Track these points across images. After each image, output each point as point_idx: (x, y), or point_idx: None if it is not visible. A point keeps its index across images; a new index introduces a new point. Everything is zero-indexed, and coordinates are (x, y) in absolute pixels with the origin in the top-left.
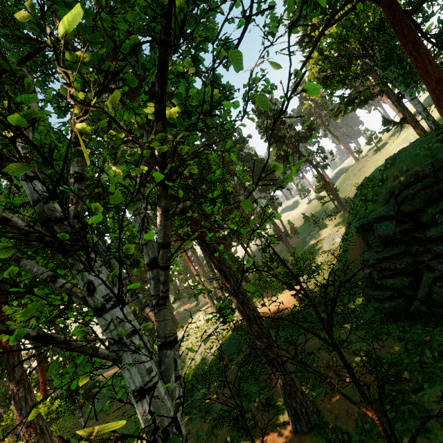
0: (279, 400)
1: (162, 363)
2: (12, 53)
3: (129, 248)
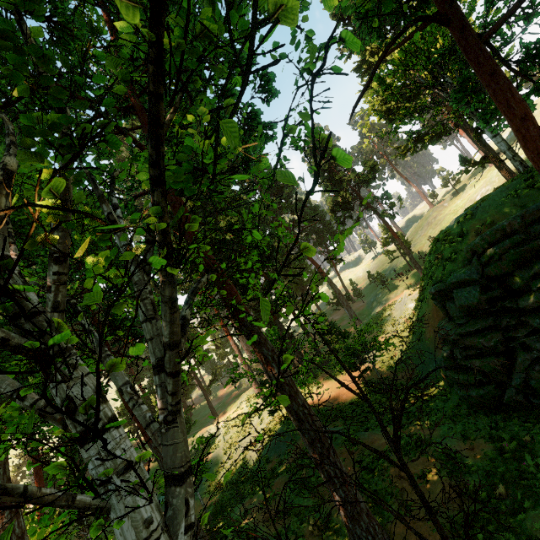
0: (340, 521)
1: (169, 505)
2: (3, 90)
3: (115, 359)
